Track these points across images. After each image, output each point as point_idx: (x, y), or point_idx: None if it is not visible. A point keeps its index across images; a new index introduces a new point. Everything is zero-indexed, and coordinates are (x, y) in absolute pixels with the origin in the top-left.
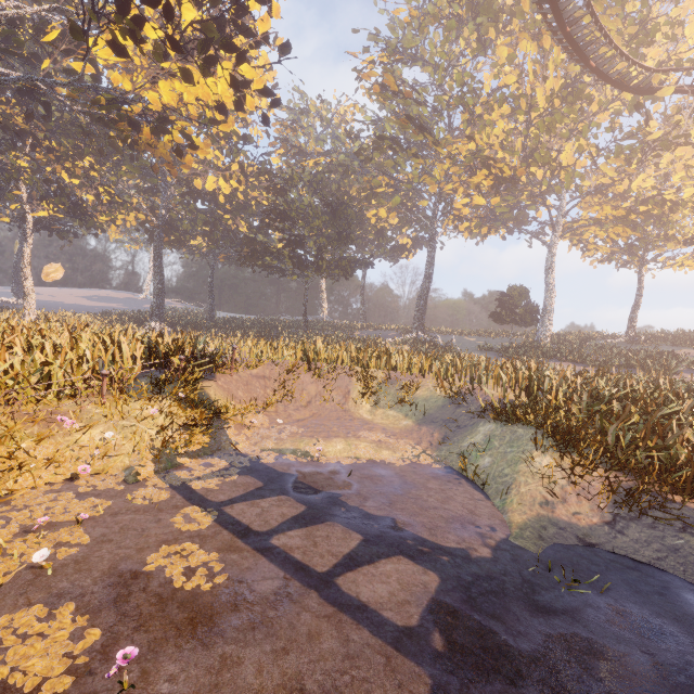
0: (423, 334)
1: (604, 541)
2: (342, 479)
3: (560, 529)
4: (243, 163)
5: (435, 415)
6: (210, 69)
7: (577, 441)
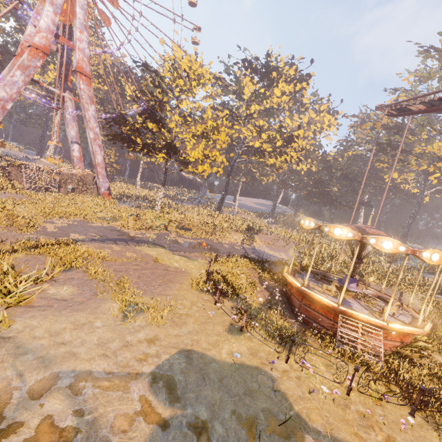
0: None
1: None
2: (264, 253)
3: None
4: (313, 158)
5: None
6: (284, 153)
7: (302, 257)
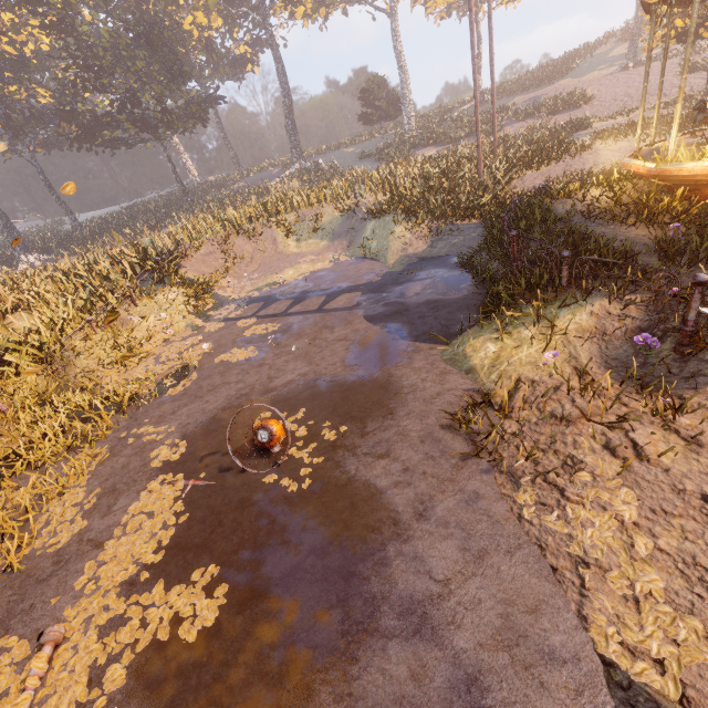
0: (305, 162)
1: (428, 255)
2: (303, 285)
3: (410, 258)
4: None
5: (340, 231)
6: None
7: (414, 212)
